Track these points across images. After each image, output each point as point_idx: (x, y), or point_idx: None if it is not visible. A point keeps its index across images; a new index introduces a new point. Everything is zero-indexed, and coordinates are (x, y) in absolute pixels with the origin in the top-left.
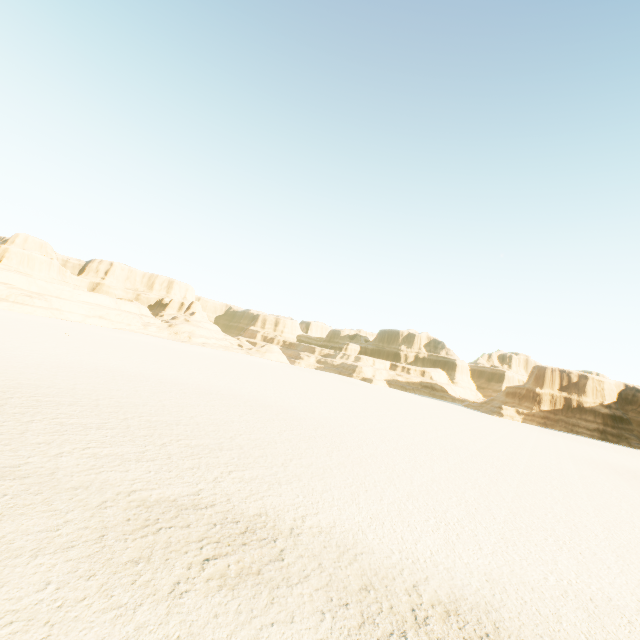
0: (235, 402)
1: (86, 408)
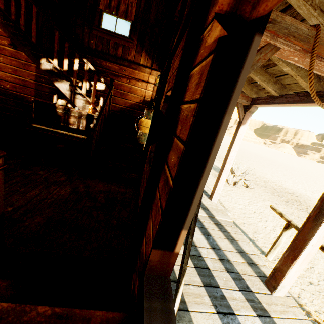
0: (242, 150)
1: None
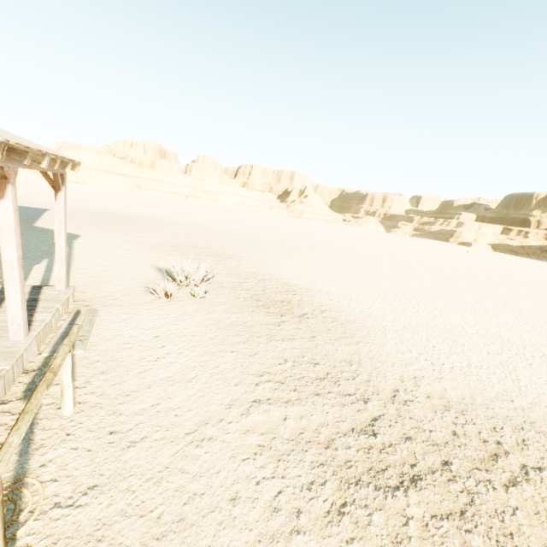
0: (288, 237)
1: (192, 227)
